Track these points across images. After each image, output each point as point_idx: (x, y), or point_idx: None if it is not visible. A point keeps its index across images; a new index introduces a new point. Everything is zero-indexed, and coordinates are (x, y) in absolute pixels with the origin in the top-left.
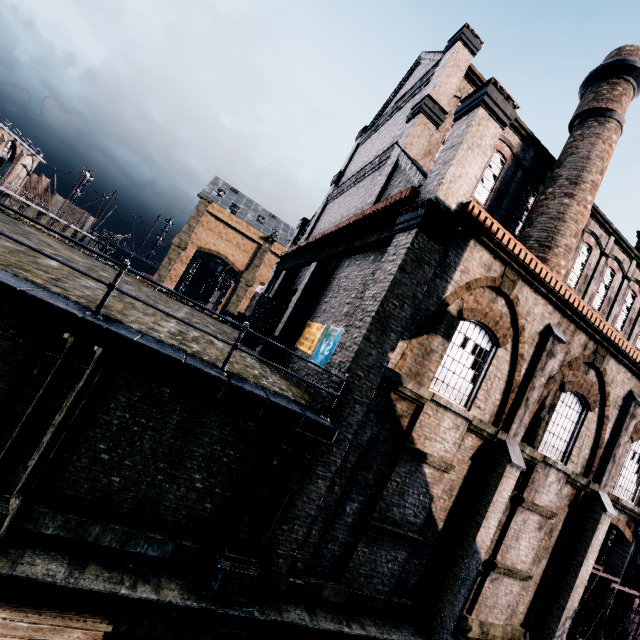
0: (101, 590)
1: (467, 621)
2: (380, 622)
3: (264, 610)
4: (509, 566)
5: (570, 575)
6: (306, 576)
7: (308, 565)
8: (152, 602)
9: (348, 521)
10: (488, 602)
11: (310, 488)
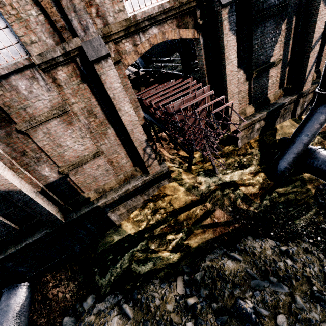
0: None
1: (84, 197)
2: (22, 240)
3: None
4: (75, 161)
5: (125, 127)
6: None
7: None
8: None
9: None
10: (88, 181)
11: None
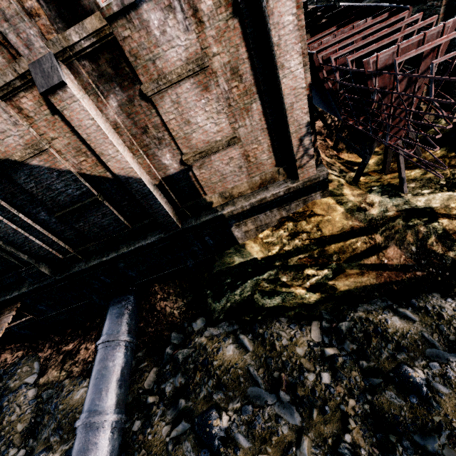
0: (1, 301)
1: (205, 201)
2: (134, 241)
3: (62, 274)
4: (203, 148)
5: (282, 99)
6: (78, 248)
7: (72, 246)
8: (18, 295)
9: (54, 221)
10: (214, 180)
11: (3, 231)
